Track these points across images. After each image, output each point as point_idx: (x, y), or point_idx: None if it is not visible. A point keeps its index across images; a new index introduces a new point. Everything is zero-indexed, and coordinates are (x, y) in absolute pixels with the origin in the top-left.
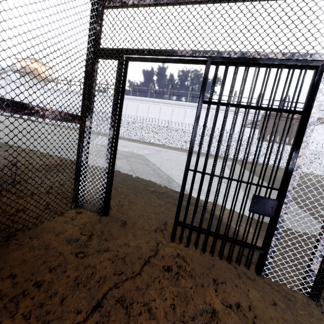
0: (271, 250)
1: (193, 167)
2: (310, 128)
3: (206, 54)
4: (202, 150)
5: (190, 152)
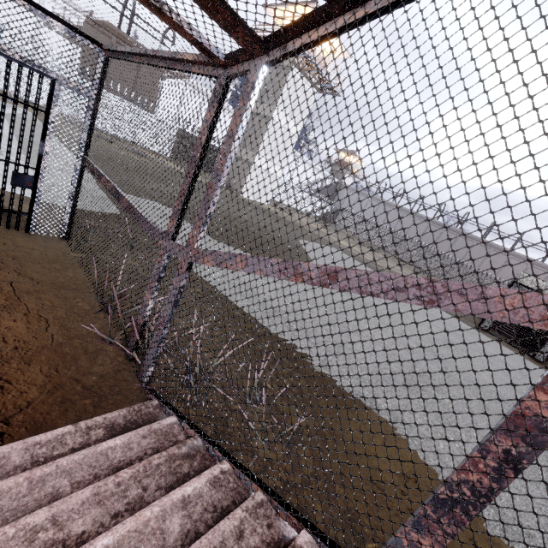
0: (35, 213)
1: None
2: (51, 126)
3: None
4: None
5: None
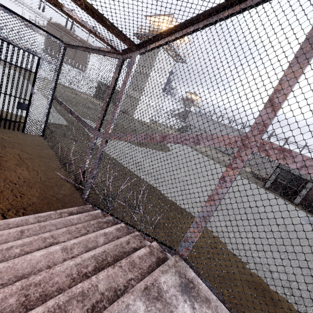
0: (27, 122)
1: None
2: (37, 80)
3: None
4: None
5: None
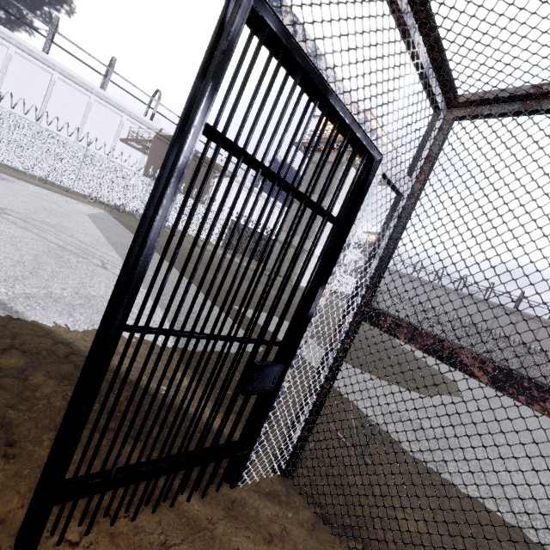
0: (258, 443)
1: (4, 216)
2: (343, 254)
3: None
4: (18, 164)
5: (137, 278)
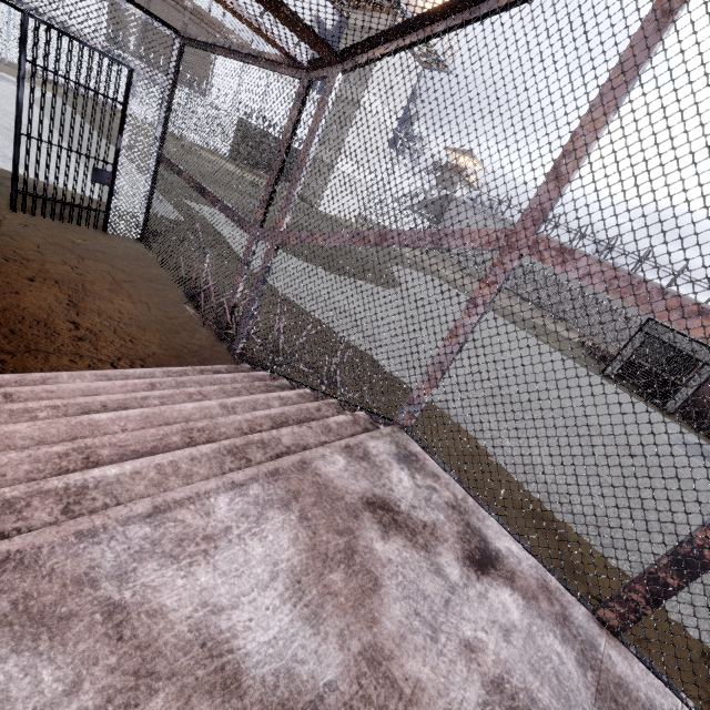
0: (112, 212)
1: None
2: (129, 119)
3: (22, 6)
4: None
5: (21, 115)
